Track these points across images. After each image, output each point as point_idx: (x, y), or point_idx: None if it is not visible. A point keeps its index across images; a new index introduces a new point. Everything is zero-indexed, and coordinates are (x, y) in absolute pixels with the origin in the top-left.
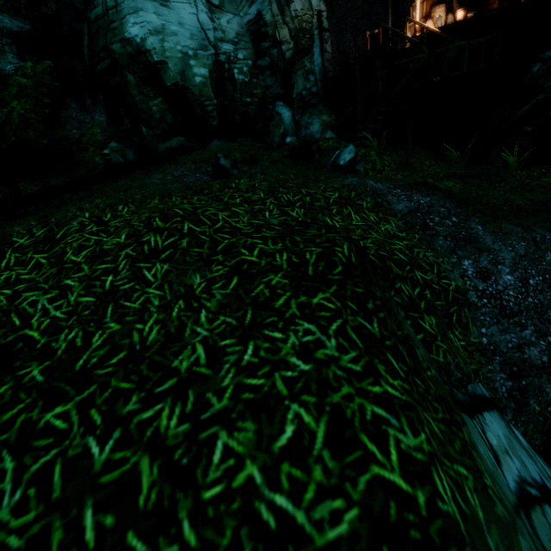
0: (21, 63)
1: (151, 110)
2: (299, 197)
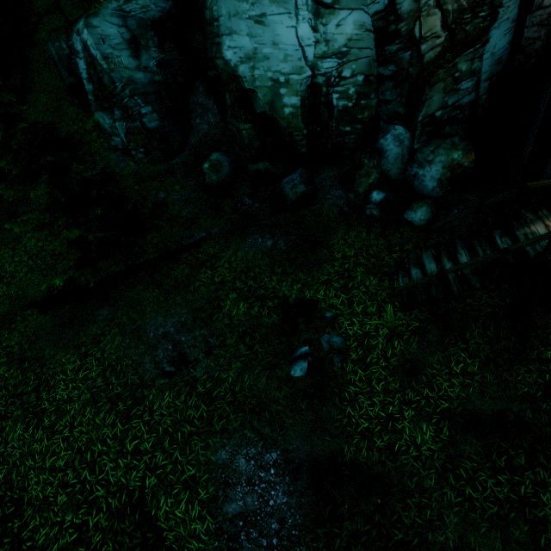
0: (160, 55)
1: (242, 134)
2: (165, 463)
